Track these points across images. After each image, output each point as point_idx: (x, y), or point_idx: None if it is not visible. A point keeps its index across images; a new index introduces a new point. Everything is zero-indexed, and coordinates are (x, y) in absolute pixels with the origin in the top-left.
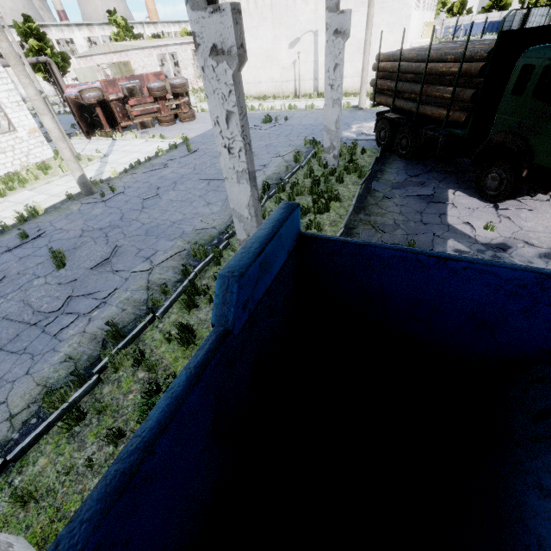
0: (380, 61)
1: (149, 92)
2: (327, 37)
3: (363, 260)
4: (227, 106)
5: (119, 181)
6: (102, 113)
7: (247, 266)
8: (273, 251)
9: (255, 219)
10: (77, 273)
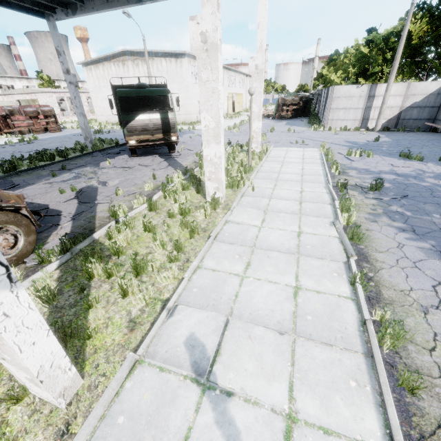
0: None
1: (25, 113)
2: (67, 84)
3: None
4: None
5: None
6: None
7: None
8: None
9: None
10: None
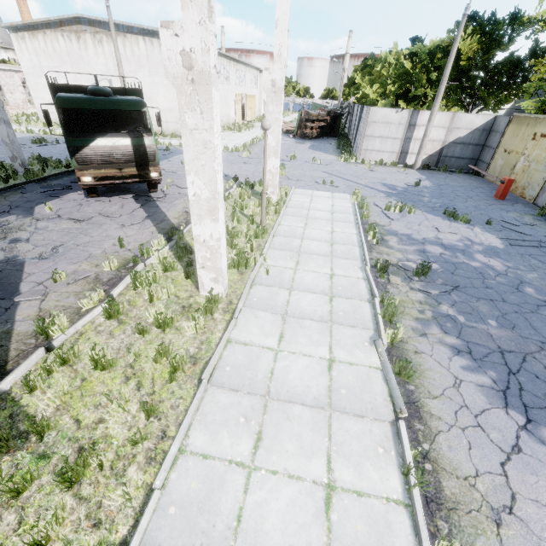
0: None
1: None
2: None
3: None
4: None
5: None
6: None
7: None
8: None
9: None
10: None
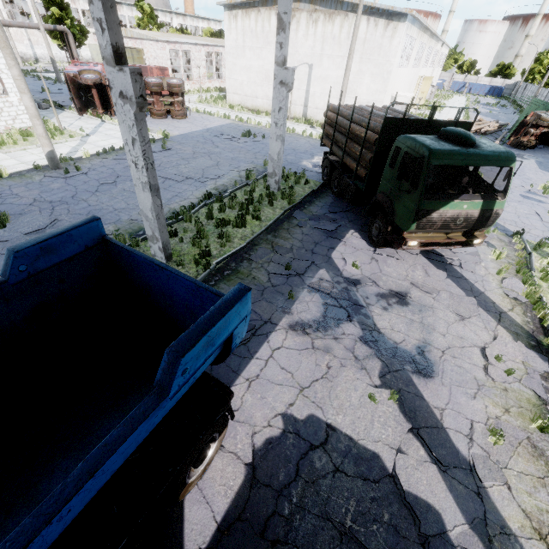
0: (330, 110)
1: (145, 85)
2: (275, 84)
3: (133, 261)
4: (132, 134)
5: (88, 162)
6: (97, 94)
7: (26, 247)
8: (60, 243)
9: (156, 221)
10: (13, 235)
